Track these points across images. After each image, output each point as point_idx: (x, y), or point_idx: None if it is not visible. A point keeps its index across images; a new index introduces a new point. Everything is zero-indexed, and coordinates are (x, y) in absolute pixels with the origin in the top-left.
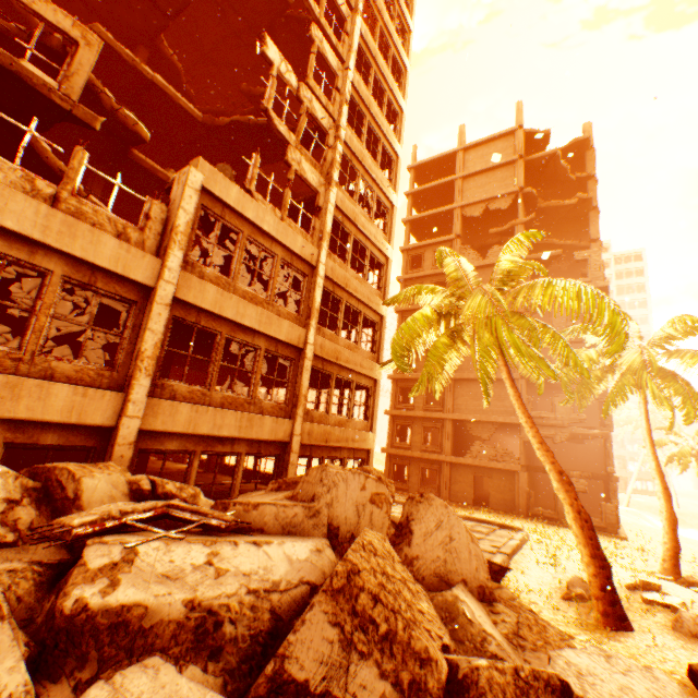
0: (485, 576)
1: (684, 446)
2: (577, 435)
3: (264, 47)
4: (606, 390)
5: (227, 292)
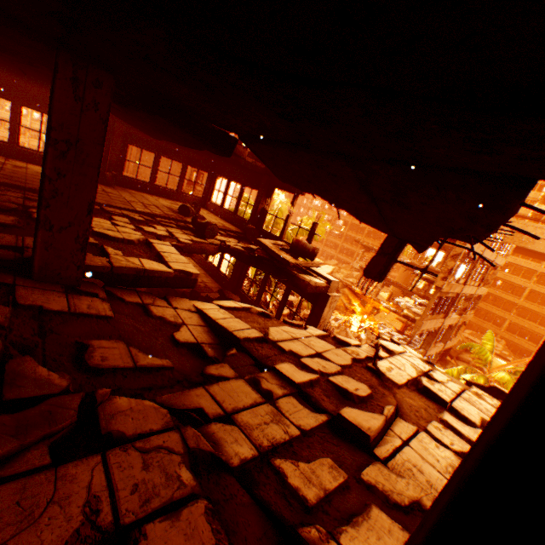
0: None
1: None
2: None
3: None
4: None
5: None
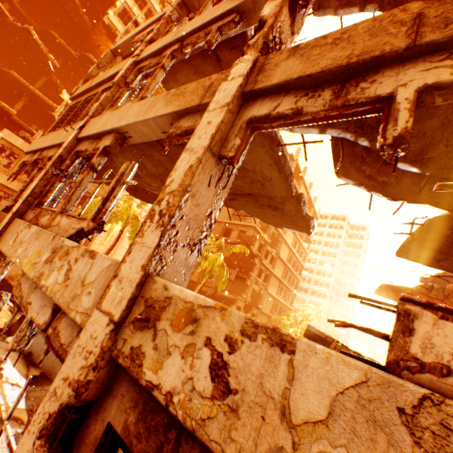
0: (16, 274)
1: (287, 321)
2: (222, 295)
3: (61, 94)
4: (234, 275)
5: (3, 174)
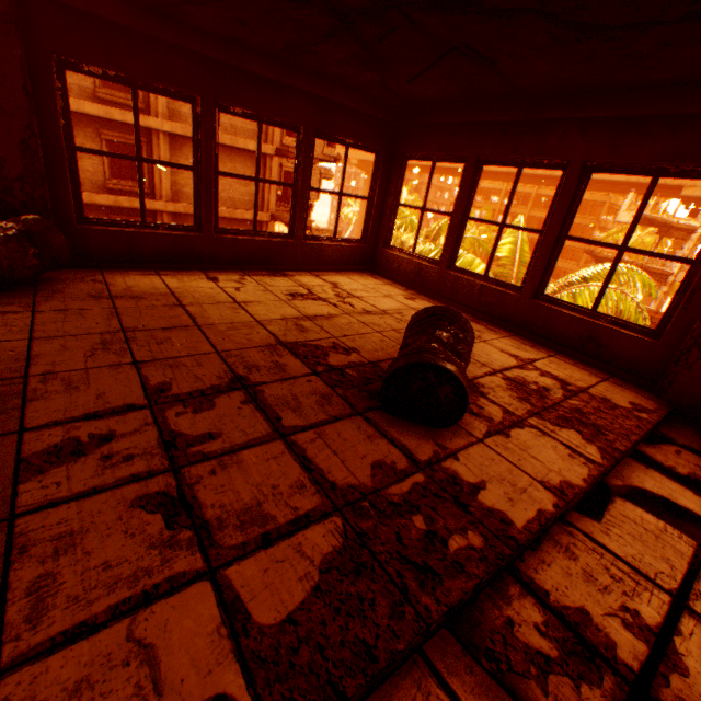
0: None
1: None
2: None
3: None
4: None
5: None
